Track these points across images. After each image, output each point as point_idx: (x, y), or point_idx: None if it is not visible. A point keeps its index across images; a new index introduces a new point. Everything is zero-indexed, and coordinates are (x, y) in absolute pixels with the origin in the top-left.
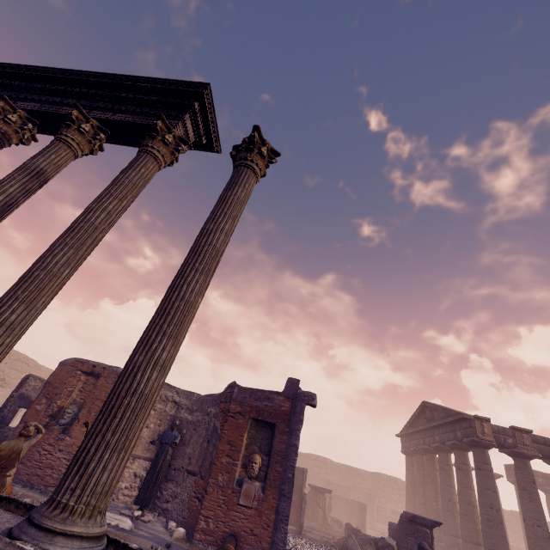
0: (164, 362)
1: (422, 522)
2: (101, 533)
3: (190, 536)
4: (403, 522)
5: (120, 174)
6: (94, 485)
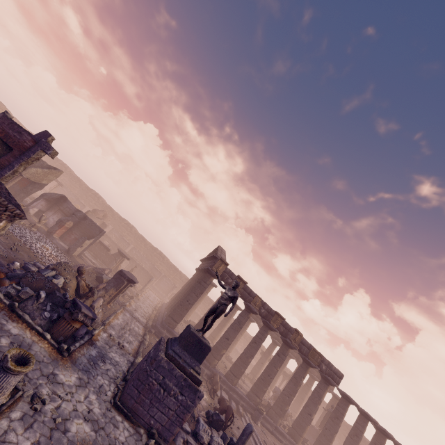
0: None
1: (122, 275)
2: None
3: None
4: (116, 272)
5: None
6: None
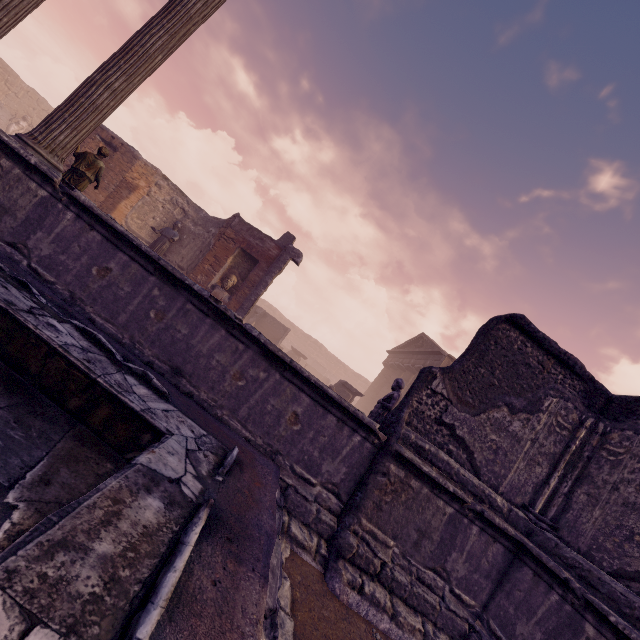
0: (116, 90)
1: (349, 388)
2: (57, 166)
3: None
4: (337, 384)
5: None
6: (54, 138)
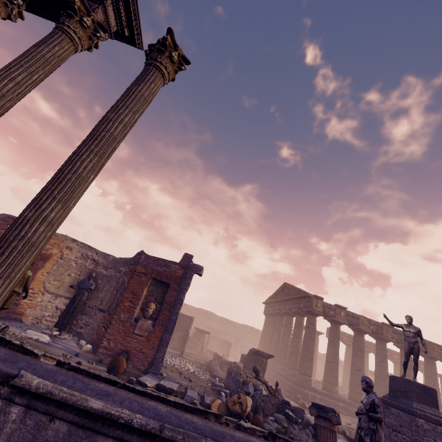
0: (52, 220)
1: (262, 355)
2: None
3: (95, 350)
4: (250, 354)
5: (32, 47)
6: None
